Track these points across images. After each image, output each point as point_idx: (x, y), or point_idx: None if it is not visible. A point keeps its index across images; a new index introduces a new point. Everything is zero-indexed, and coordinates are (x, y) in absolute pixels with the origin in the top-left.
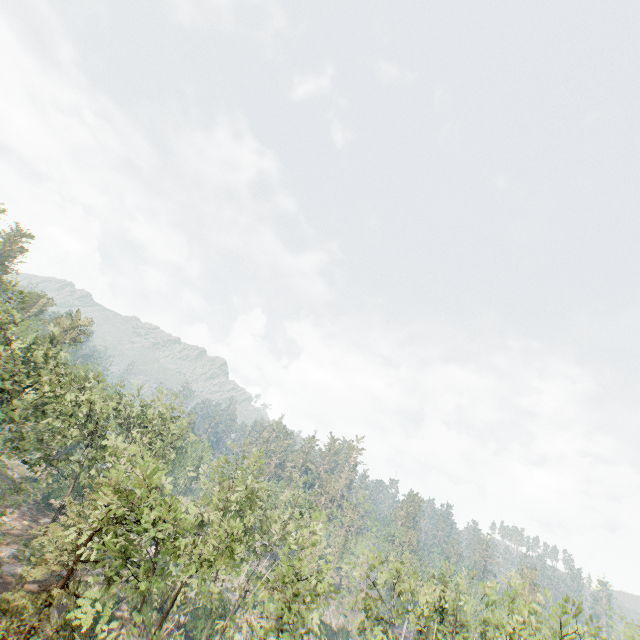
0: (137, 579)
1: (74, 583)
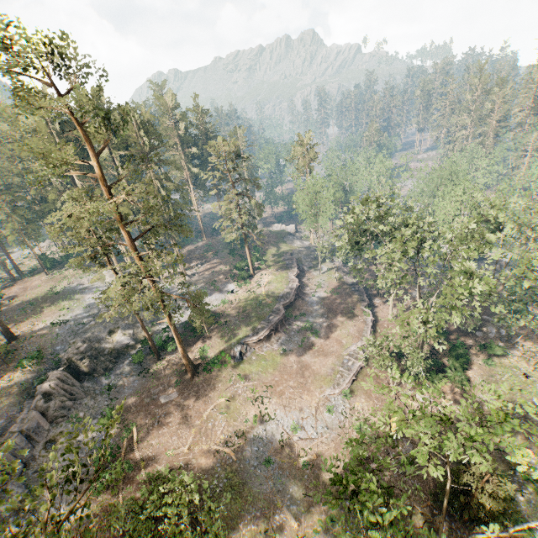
0: None
1: None
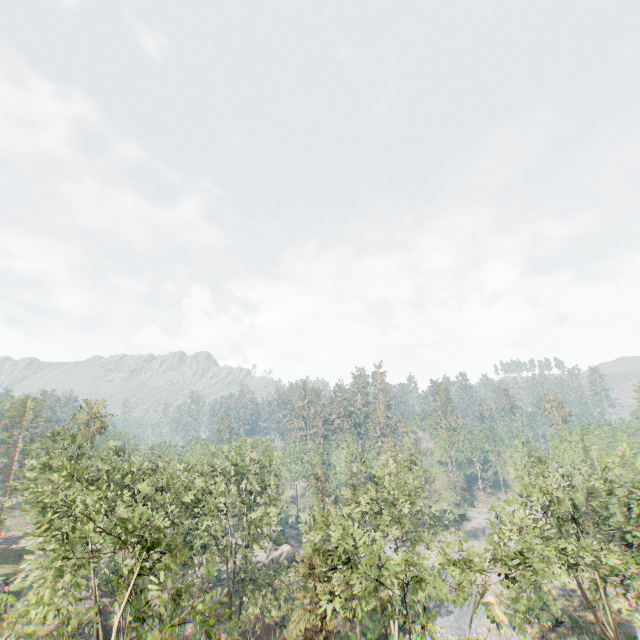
0: (408, 619)
1: (333, 638)
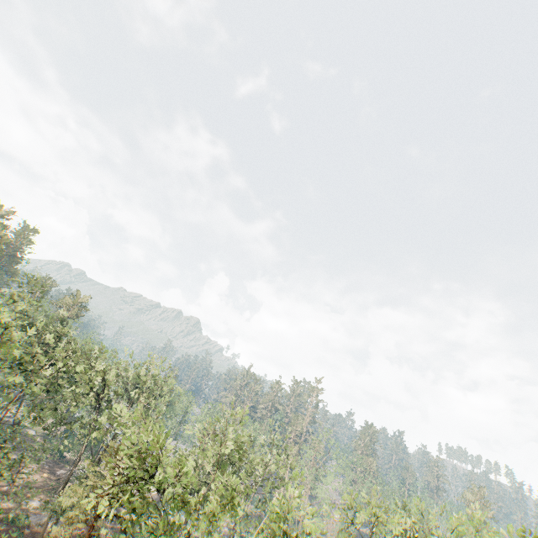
0: (152, 535)
1: (96, 537)
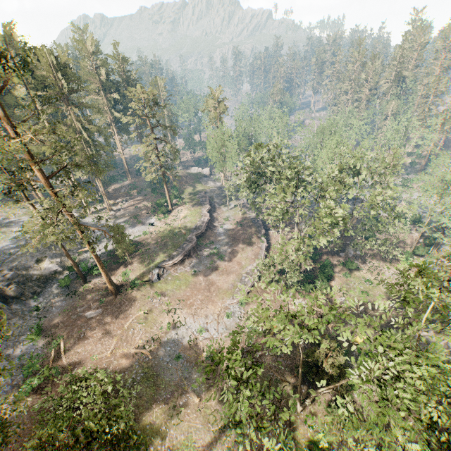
0: None
1: None
